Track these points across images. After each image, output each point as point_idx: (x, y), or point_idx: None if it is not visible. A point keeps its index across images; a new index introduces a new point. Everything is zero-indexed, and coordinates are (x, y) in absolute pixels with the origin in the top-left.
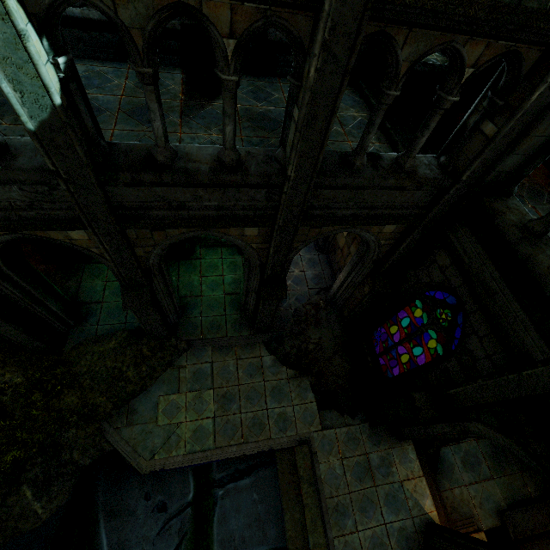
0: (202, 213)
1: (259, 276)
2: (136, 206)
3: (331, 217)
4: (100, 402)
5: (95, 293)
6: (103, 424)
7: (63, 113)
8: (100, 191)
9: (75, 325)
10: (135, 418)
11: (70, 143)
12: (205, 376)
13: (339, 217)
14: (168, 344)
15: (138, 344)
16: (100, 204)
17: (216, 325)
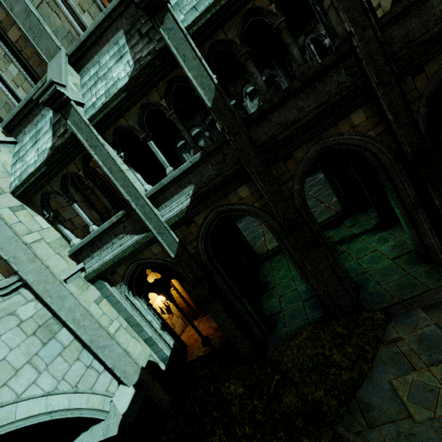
0: (309, 117)
1: (404, 174)
2: (267, 141)
3: (420, 44)
4: (320, 397)
5: (274, 307)
6: (336, 428)
7: (219, 87)
8: (244, 129)
9: (268, 334)
10: (374, 415)
11: (225, 105)
12: (440, 341)
13: (429, 38)
14: (360, 318)
15: (328, 325)
16: (247, 143)
17: (404, 285)
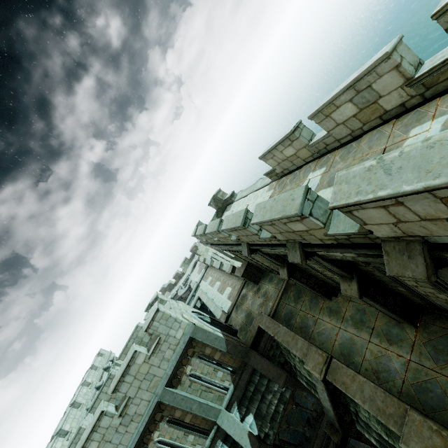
0: None
1: None
2: None
3: None
4: None
5: None
6: None
7: None
8: None
9: None
10: None
11: None
12: None
13: (325, 446)
14: None
15: None
16: None
17: None
